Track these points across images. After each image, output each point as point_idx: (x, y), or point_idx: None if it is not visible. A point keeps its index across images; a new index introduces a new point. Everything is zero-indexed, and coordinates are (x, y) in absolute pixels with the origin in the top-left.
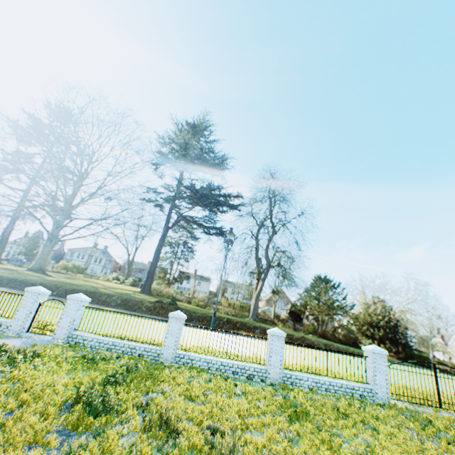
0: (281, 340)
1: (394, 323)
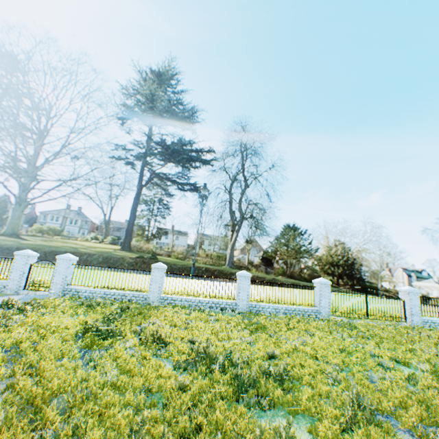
0: (247, 280)
1: (348, 261)
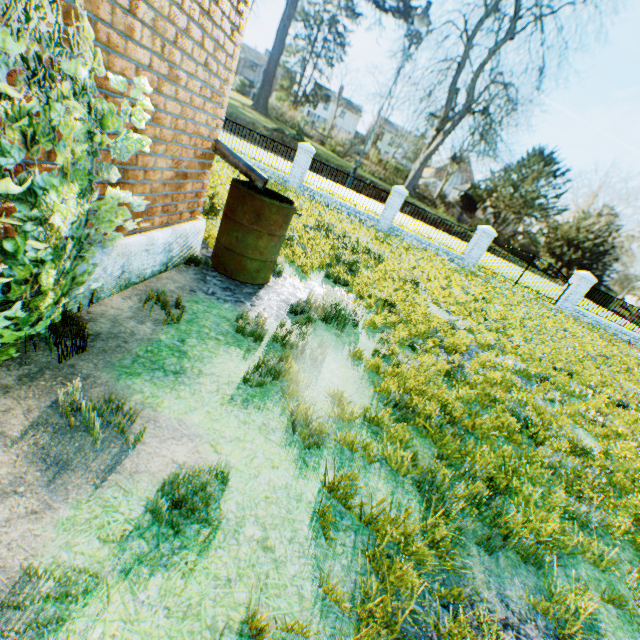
0: (401, 199)
1: (578, 238)
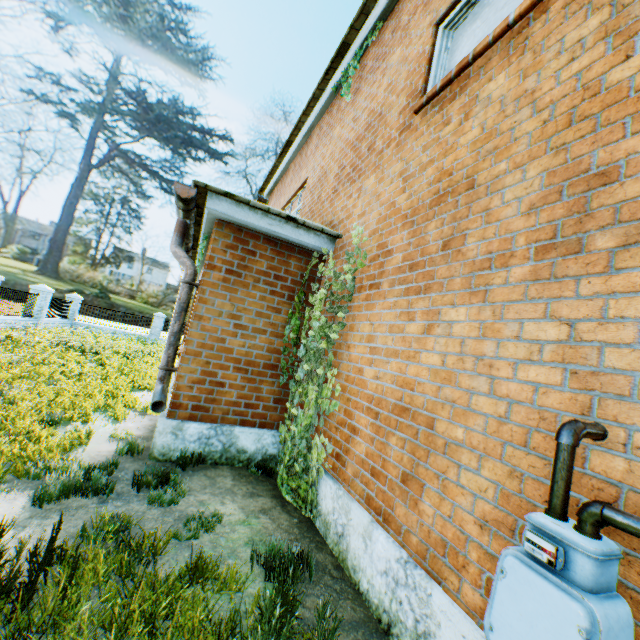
0: None
1: None
